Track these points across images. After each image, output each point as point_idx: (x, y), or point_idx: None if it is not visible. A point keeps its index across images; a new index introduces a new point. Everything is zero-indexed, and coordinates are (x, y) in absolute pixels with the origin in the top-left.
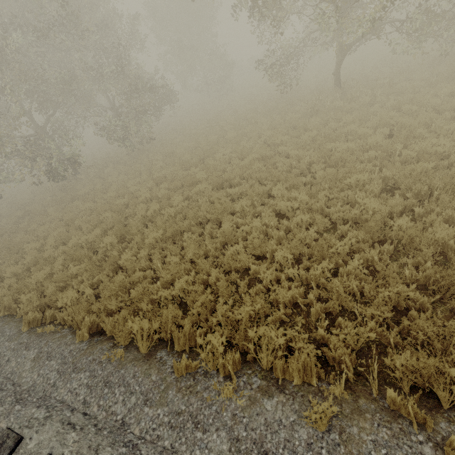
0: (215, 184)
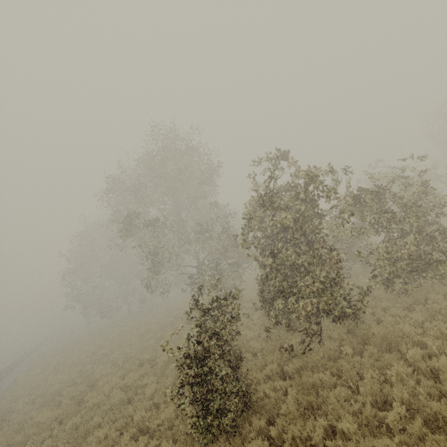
0: (92, 353)
